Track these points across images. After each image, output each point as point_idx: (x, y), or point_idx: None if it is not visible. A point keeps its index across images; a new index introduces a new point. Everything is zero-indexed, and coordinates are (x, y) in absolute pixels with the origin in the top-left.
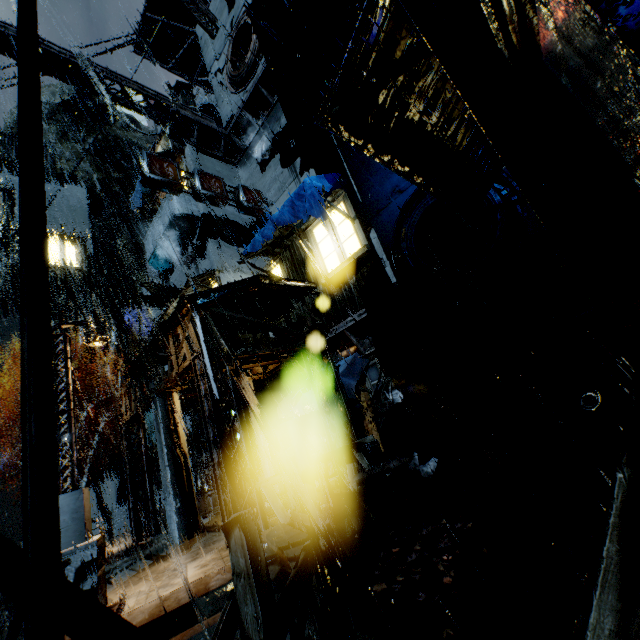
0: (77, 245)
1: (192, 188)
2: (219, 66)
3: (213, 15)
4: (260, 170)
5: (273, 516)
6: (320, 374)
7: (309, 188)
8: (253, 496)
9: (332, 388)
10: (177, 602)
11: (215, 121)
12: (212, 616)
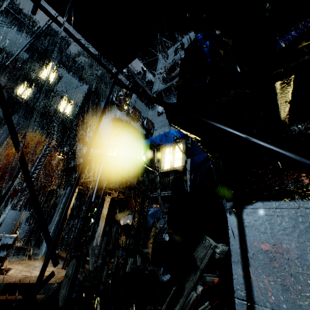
0: (73, 107)
1: (127, 111)
2: (161, 71)
3: (168, 54)
4: (157, 115)
5: (87, 265)
6: (139, 210)
7: (170, 134)
8: (84, 250)
9: (141, 219)
10: (31, 280)
11: (150, 87)
12: (41, 295)
